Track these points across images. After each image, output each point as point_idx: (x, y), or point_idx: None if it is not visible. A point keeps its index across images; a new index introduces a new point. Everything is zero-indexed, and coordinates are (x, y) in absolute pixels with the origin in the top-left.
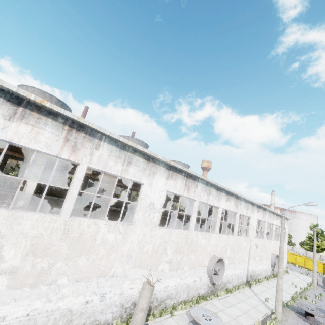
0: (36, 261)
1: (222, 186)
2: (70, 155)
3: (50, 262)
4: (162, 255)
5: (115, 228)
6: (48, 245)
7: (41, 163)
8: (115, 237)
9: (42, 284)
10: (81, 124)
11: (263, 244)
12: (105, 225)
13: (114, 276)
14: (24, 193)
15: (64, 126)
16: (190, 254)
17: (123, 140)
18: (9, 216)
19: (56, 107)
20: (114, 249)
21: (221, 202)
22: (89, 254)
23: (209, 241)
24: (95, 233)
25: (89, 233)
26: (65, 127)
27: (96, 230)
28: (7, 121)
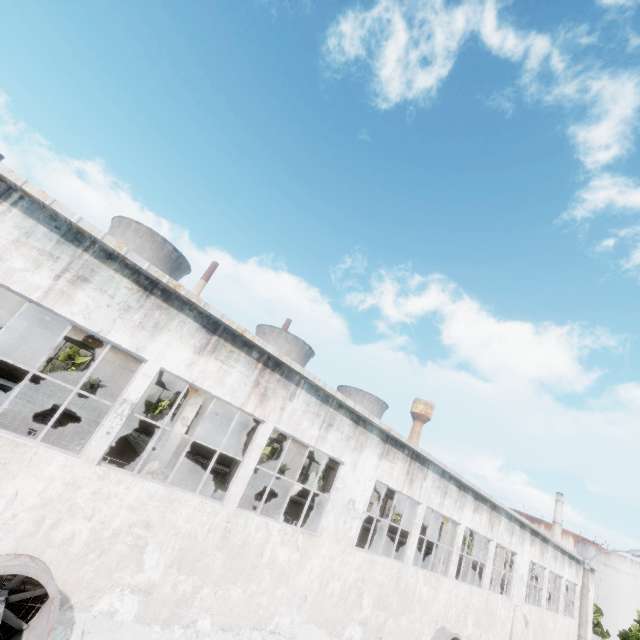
0: (179, 578)
1: (470, 483)
2: (256, 407)
3: (196, 585)
4: (355, 606)
5: (291, 538)
6: (200, 552)
7: (196, 403)
8: (289, 556)
9: (177, 623)
10: (279, 361)
11: (539, 620)
12: (279, 530)
13: (275, 633)
14: (163, 449)
15: (258, 363)
16: (400, 613)
17: (330, 390)
18: (166, 496)
19: (257, 340)
20: (284, 578)
21: (464, 513)
22: (248, 580)
23: (436, 594)
24: (264, 543)
25: (255, 541)
26: (259, 364)
27: (265, 537)
28: (197, 354)
